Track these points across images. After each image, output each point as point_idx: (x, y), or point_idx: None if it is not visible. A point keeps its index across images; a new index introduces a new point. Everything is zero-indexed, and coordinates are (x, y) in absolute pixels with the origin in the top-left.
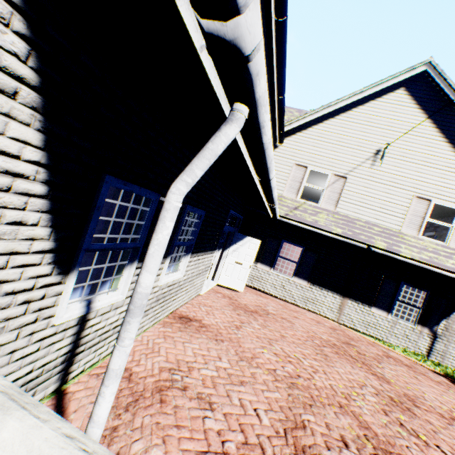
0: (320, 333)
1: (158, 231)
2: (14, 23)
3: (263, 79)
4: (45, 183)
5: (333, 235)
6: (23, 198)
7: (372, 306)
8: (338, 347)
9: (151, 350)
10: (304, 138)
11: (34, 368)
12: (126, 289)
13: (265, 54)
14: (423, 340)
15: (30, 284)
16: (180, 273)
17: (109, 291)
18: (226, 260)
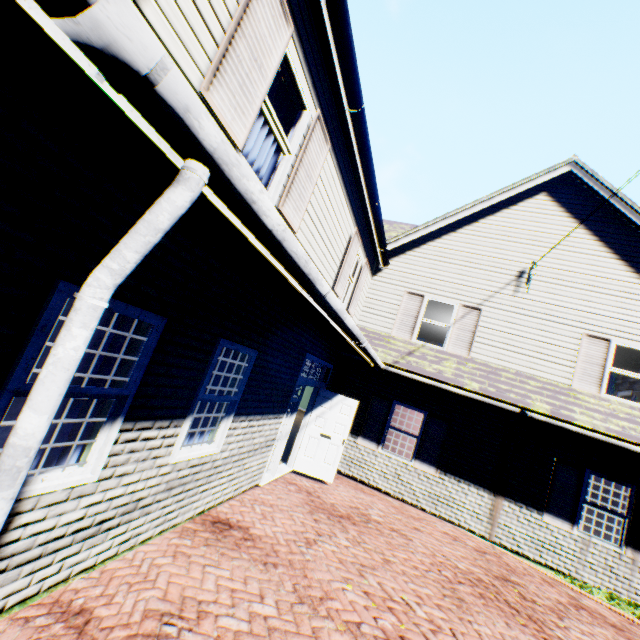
0: (457, 557)
1: (59, 342)
2: None
3: (207, 120)
4: None
5: (466, 392)
6: None
7: (543, 512)
8: (485, 585)
9: (141, 578)
10: (417, 258)
11: None
12: (99, 464)
13: (344, 152)
14: None
15: None
16: (216, 445)
17: (73, 467)
18: (306, 431)
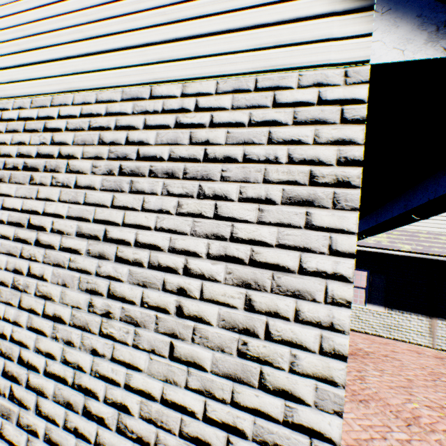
0: (434, 366)
1: None
2: None
3: None
4: None
5: (405, 253)
6: None
7: None
8: None
9: None
10: None
11: None
12: None
13: None
14: None
15: None
16: None
17: None
18: None
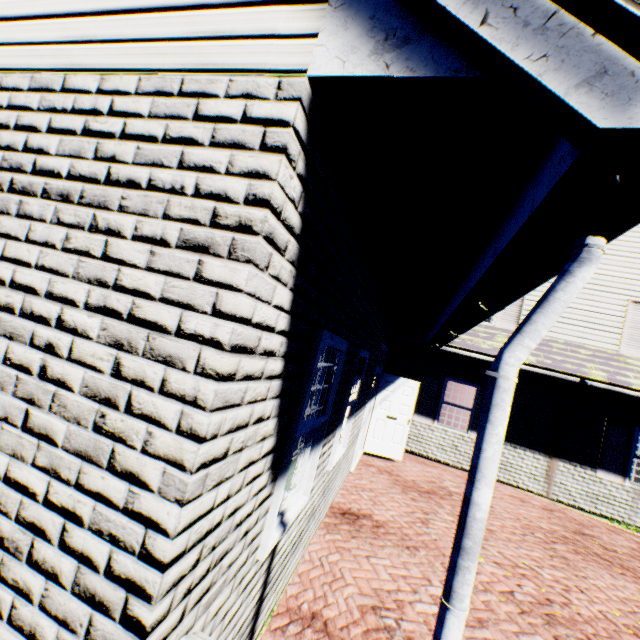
0: (535, 518)
1: (496, 422)
2: (298, 164)
3: None
4: (283, 357)
5: (526, 367)
6: (267, 384)
7: (596, 469)
8: (571, 541)
9: (331, 577)
10: None
11: (233, 636)
12: (310, 486)
13: None
14: None
15: (251, 504)
16: (342, 445)
17: (284, 491)
18: (373, 415)
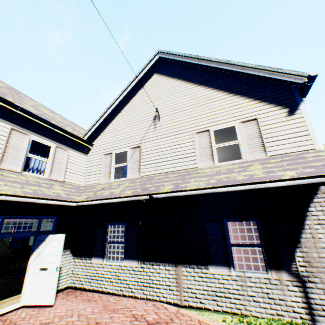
0: None
1: None
2: None
3: None
4: None
5: (119, 199)
6: None
7: (208, 265)
8: None
9: None
10: (106, 134)
11: None
12: None
13: None
14: (292, 294)
15: None
16: None
17: None
18: (30, 270)
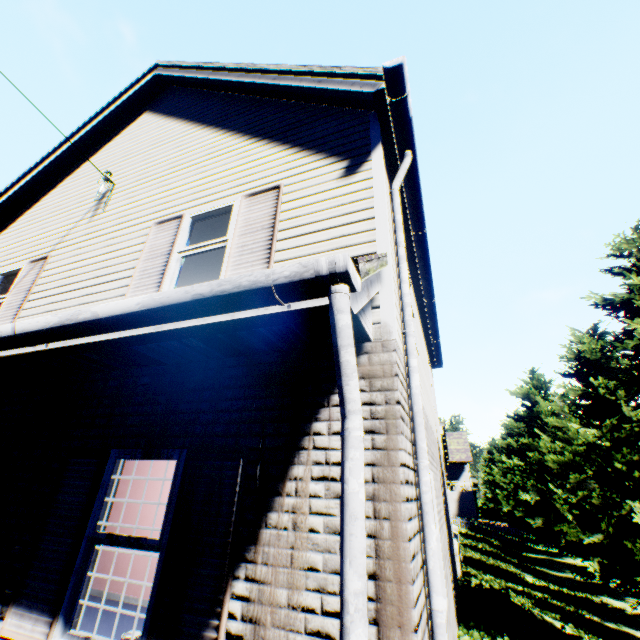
0: None
1: None
2: None
3: None
4: None
5: None
6: None
7: (11, 606)
8: None
9: None
10: (9, 234)
11: None
12: None
13: None
14: None
15: None
16: None
17: None
18: None
